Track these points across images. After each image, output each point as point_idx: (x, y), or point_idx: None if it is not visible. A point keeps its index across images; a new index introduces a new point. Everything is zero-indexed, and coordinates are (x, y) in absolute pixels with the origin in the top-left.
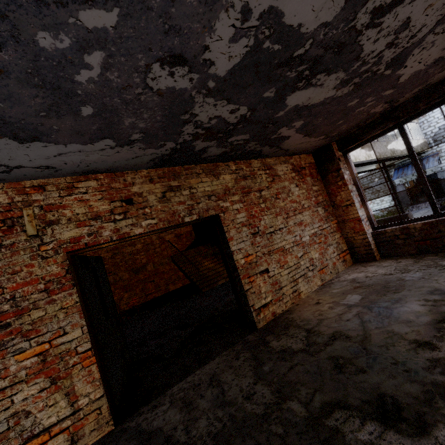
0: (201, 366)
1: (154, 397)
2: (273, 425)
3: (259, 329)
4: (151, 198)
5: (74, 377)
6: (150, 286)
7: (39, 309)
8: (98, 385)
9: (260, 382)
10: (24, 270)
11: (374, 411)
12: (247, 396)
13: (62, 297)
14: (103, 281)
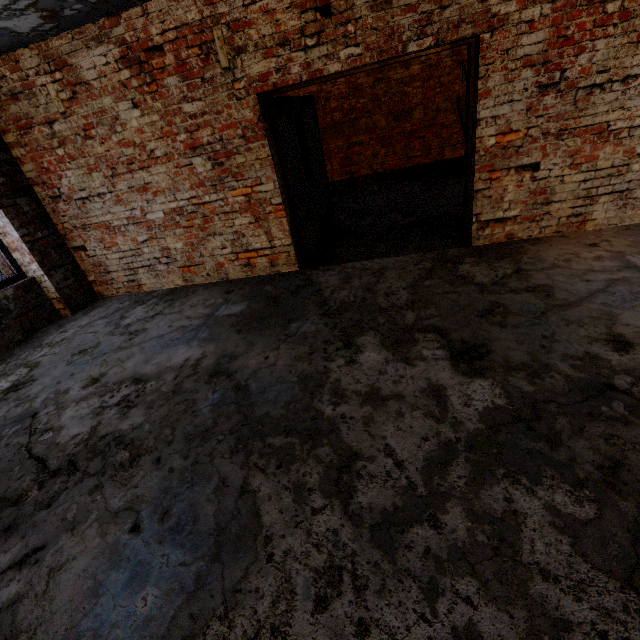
0: (382, 257)
1: (332, 263)
2: (382, 317)
3: (471, 247)
4: (360, 1)
5: (270, 223)
6: (417, 144)
7: (241, 156)
8: (287, 235)
9: (409, 289)
10: (225, 112)
11: (459, 348)
12: (388, 294)
13: (256, 147)
14: (312, 133)
